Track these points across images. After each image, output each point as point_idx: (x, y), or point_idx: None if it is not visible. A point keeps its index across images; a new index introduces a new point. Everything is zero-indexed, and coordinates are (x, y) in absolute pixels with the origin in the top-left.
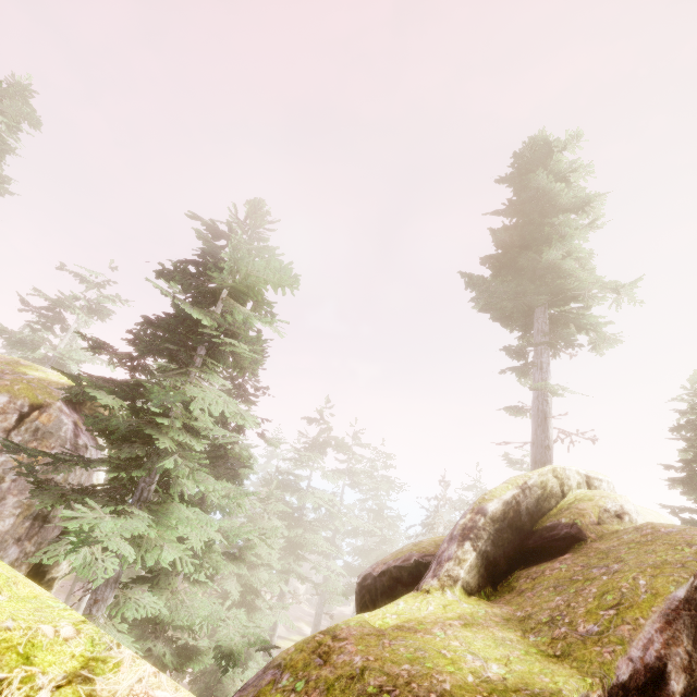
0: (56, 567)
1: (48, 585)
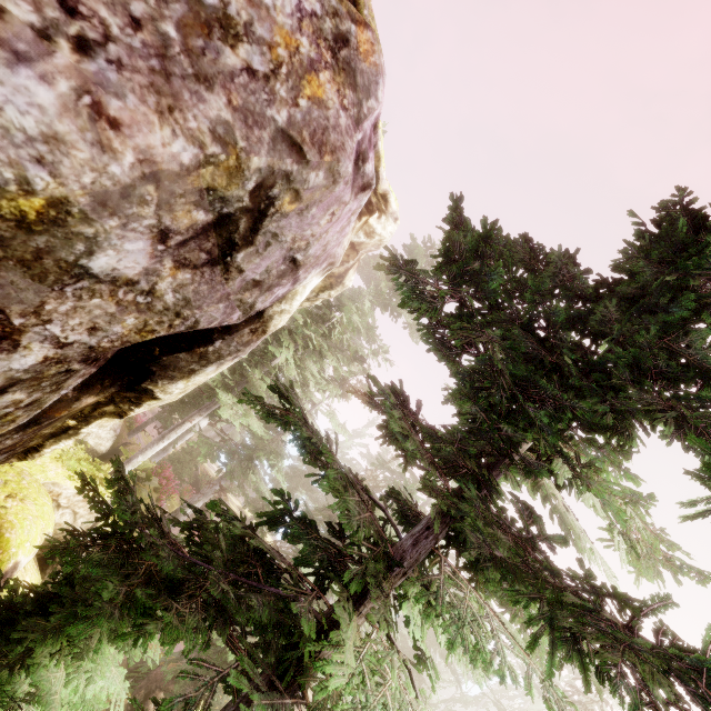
0: (165, 379)
1: (139, 398)
